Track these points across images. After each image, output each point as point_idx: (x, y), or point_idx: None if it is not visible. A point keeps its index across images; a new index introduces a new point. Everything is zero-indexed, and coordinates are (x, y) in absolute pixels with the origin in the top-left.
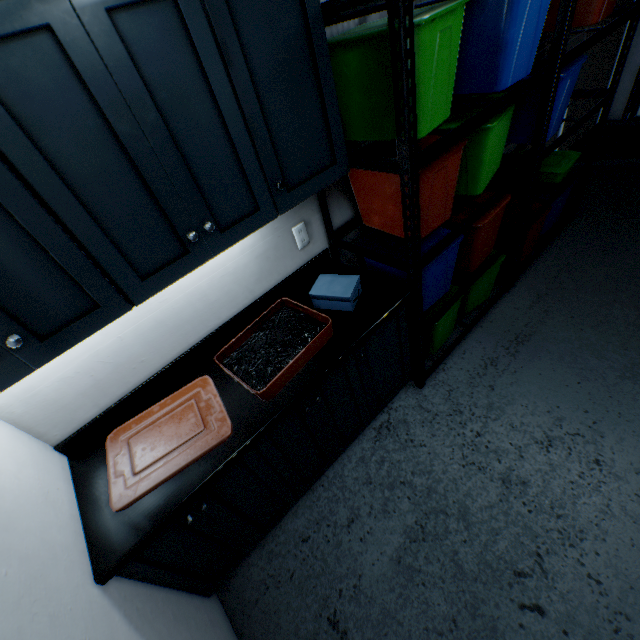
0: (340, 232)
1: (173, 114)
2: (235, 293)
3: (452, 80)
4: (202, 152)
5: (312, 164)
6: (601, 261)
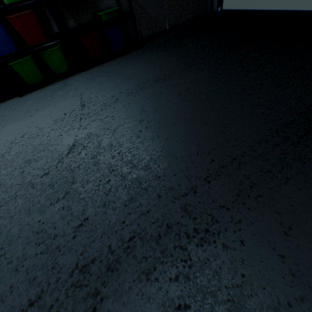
0: None
1: None
2: None
3: None
4: None
5: None
6: (124, 63)
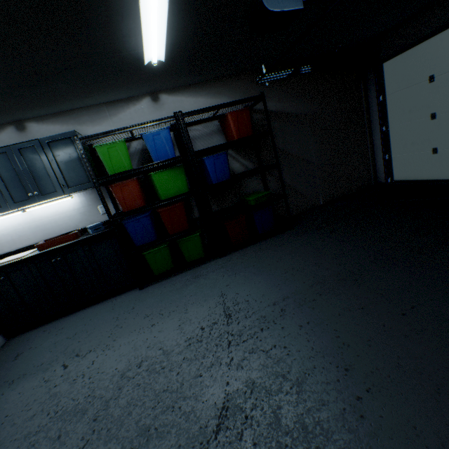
0: (124, 211)
1: (32, 167)
2: (70, 224)
3: (127, 160)
4: (39, 175)
5: (80, 181)
6: (274, 248)
